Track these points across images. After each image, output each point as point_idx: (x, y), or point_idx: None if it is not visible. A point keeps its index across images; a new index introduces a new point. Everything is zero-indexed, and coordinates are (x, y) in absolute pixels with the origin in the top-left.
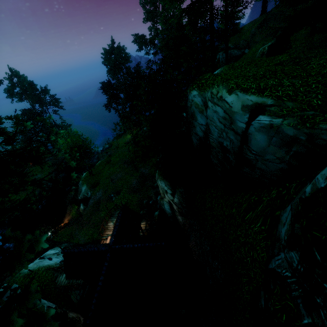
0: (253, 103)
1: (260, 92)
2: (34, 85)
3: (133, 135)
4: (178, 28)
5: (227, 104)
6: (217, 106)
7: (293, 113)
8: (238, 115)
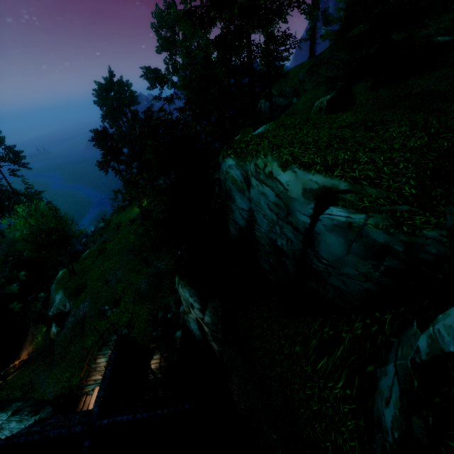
0: (319, 186)
1: (329, 170)
2: None
3: (141, 212)
4: (205, 65)
5: (281, 185)
6: (265, 185)
7: (379, 206)
8: (298, 204)
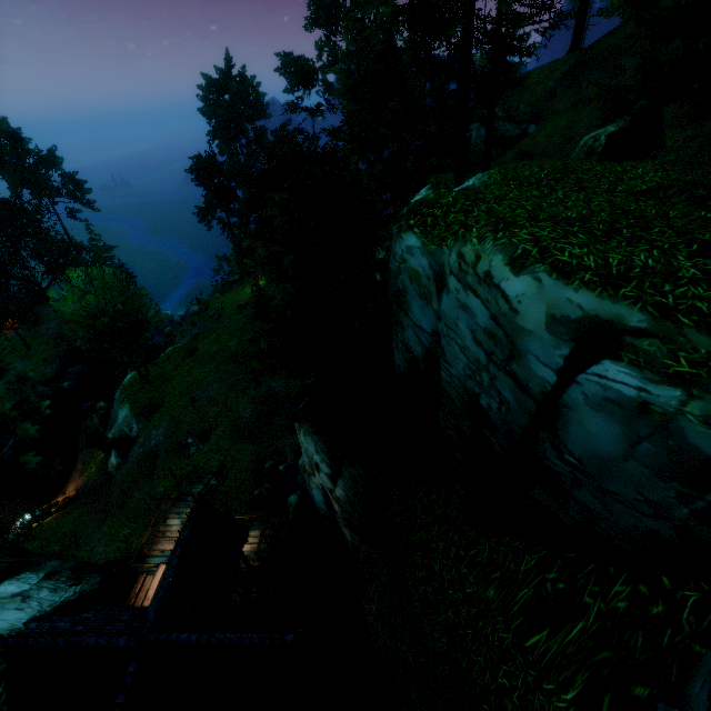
0: (586, 315)
1: (610, 285)
2: (21, 142)
3: (255, 298)
4: (383, 54)
5: (505, 301)
6: (473, 295)
7: None
8: (535, 342)
